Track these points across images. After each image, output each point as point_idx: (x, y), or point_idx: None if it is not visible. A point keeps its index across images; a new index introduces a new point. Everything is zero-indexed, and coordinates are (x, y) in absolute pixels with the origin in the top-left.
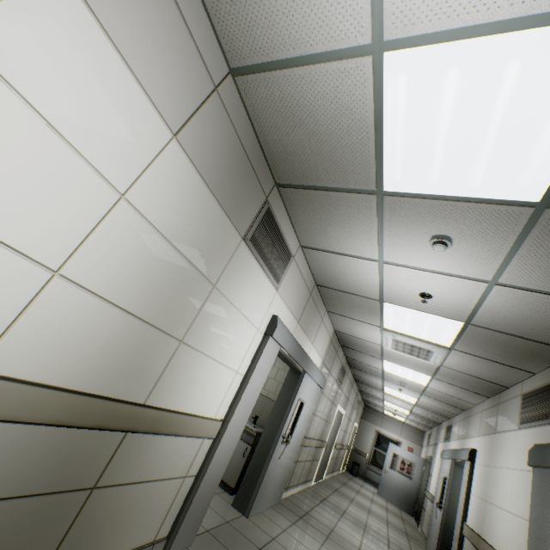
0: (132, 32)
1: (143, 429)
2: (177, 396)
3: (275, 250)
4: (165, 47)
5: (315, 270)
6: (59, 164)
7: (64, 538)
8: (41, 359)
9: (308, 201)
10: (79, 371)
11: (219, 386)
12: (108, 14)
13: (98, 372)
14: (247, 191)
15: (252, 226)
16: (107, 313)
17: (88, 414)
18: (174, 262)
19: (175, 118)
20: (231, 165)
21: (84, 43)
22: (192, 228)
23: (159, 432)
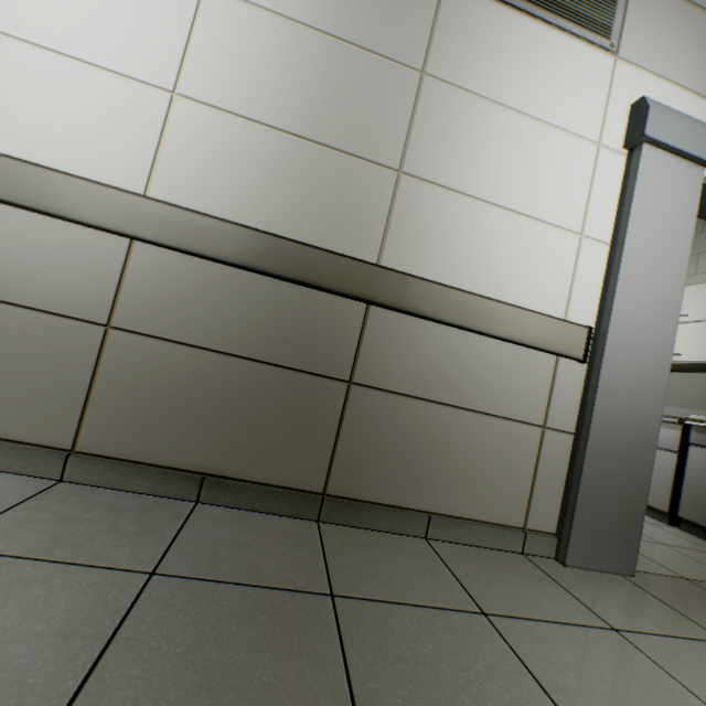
0: None
1: (385, 302)
2: (440, 267)
3: None
4: None
5: None
6: None
7: (337, 443)
8: (202, 194)
9: None
10: (252, 212)
11: (540, 260)
12: None
13: (278, 215)
14: None
15: None
16: (254, 135)
17: (282, 261)
18: (320, 51)
19: None
20: None
21: None
22: None
23: (423, 315)
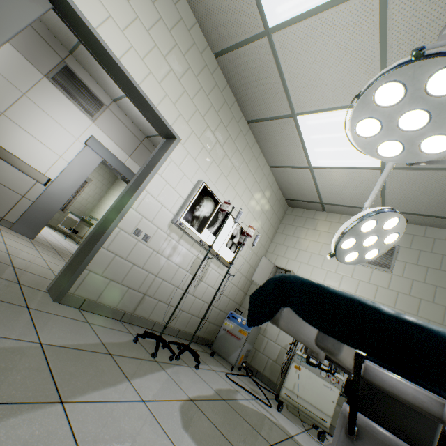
0: None
1: None
2: (6, 143)
3: (82, 94)
4: None
5: (134, 121)
6: None
7: None
8: None
9: (84, 59)
10: None
11: (44, 157)
12: None
13: None
14: (42, 51)
15: (52, 72)
16: None
17: None
18: None
19: None
20: (24, 34)
21: None
22: None
23: None
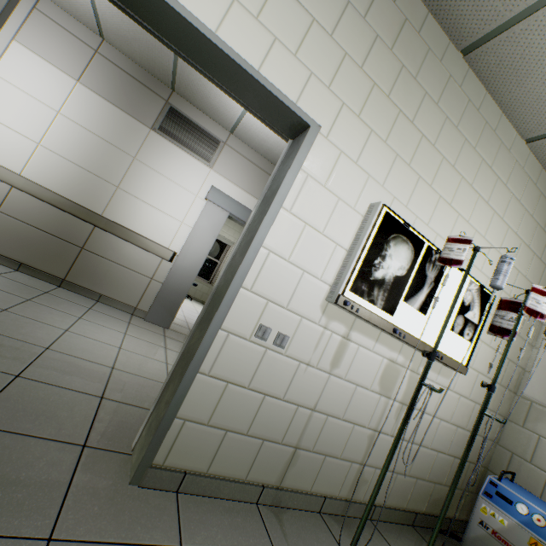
0: (45, 47)
1: (100, 227)
2: (126, 220)
3: (193, 137)
4: (61, 46)
5: (259, 152)
6: (30, 104)
7: (74, 266)
8: (42, 178)
9: (186, 88)
10: (60, 187)
11: (165, 227)
12: (34, 46)
13: (69, 191)
14: (144, 100)
15: (157, 121)
16: (66, 164)
17: (65, 206)
18: (98, 143)
19: (76, 73)
20: (123, 87)
21: (28, 60)
22: (104, 124)
23: (113, 234)
